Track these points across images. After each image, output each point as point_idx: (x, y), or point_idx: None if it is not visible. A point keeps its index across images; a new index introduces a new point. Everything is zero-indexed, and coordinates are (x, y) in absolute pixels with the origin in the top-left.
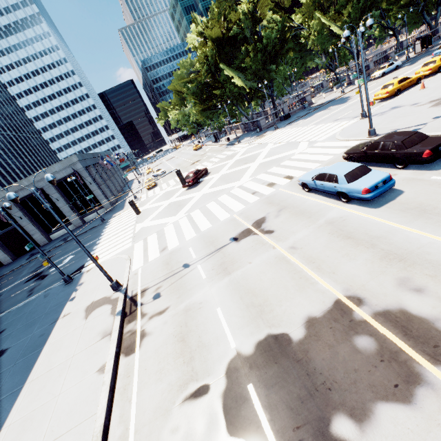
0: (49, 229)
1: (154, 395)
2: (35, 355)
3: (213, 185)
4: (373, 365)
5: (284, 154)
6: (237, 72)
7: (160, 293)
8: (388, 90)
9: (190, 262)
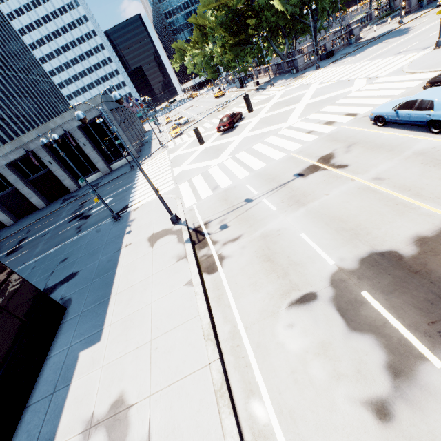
0: (78, 175)
1: (254, 302)
2: (110, 275)
3: (254, 128)
4: None
5: (336, 92)
6: None
7: (226, 224)
8: None
9: (252, 197)
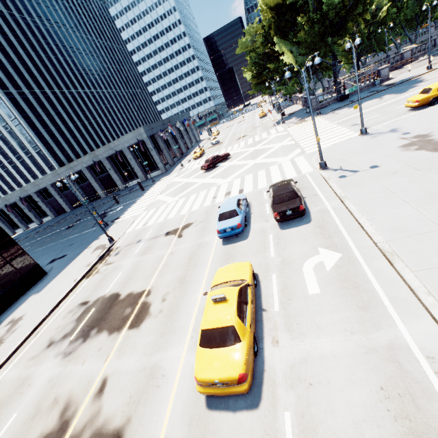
0: (126, 179)
1: (78, 298)
2: (70, 263)
3: (215, 175)
4: (119, 319)
5: (275, 159)
6: (291, 45)
7: (119, 253)
8: (420, 98)
9: (142, 239)
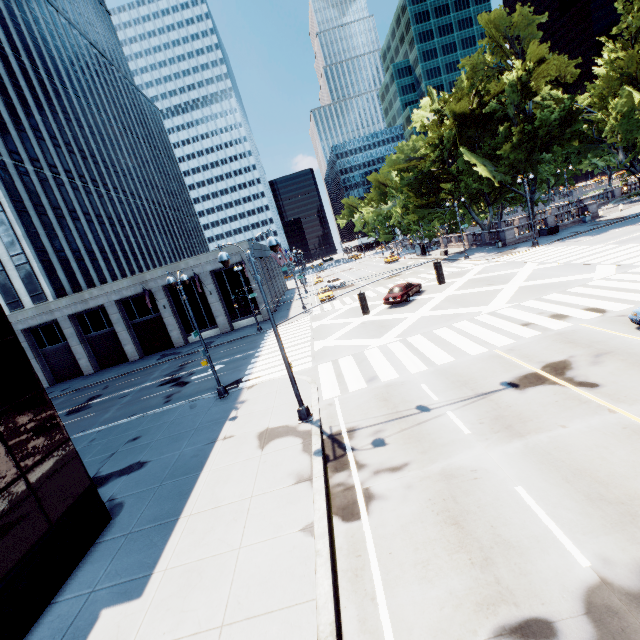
0: (190, 328)
1: (423, 603)
2: (189, 480)
3: (437, 306)
4: None
5: (567, 277)
6: (483, 161)
7: (383, 439)
8: None
9: (429, 404)
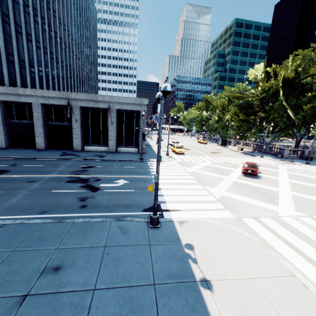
0: (88, 141)
1: None
2: None
3: (294, 189)
4: None
5: None
6: (290, 108)
7: None
8: None
9: None
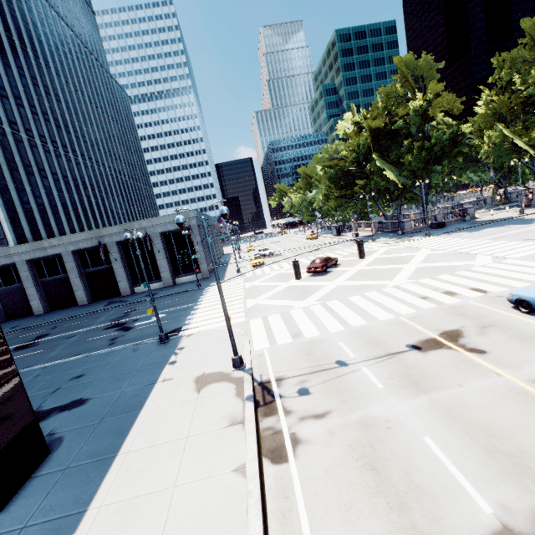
0: (137, 280)
1: None
2: (129, 418)
3: (351, 277)
4: None
5: (454, 262)
6: (390, 166)
7: (308, 388)
8: None
9: (347, 360)
